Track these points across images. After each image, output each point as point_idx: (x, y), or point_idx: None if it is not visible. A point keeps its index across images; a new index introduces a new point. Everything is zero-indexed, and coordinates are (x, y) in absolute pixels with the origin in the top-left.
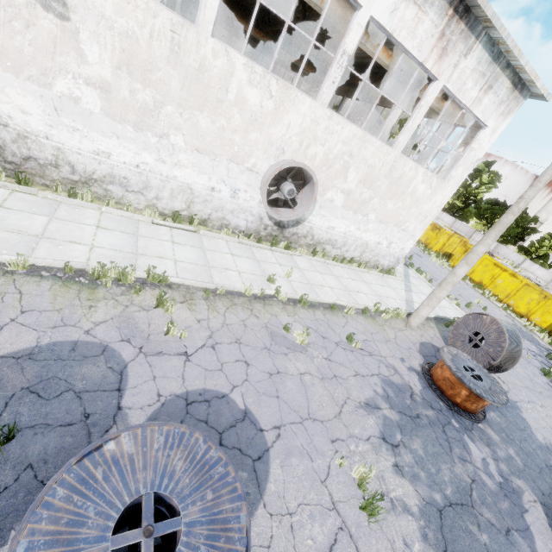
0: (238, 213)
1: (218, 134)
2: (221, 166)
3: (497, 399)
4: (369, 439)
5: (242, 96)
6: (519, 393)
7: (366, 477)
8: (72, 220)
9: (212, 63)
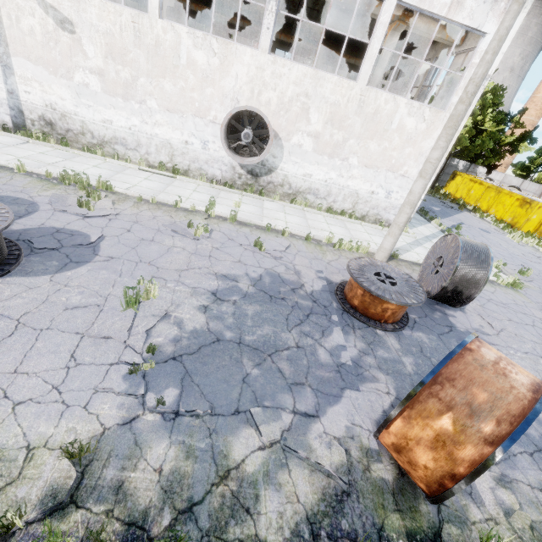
0: (212, 163)
1: (181, 95)
2: (189, 122)
3: (393, 297)
4: (196, 288)
5: (192, 59)
6: (515, 343)
7: (146, 287)
8: (80, 162)
9: (164, 38)
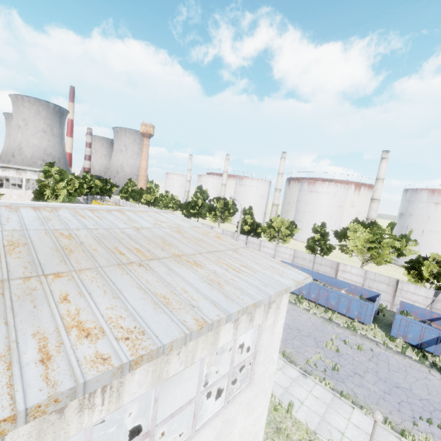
0: None
1: None
2: None
3: None
4: None
5: None
6: None
7: None
8: None
9: None
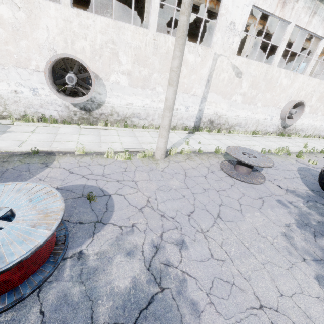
0: (271, 126)
1: (271, 98)
2: (269, 110)
3: None
4: None
5: (281, 82)
6: None
7: None
8: (241, 140)
9: (275, 75)
